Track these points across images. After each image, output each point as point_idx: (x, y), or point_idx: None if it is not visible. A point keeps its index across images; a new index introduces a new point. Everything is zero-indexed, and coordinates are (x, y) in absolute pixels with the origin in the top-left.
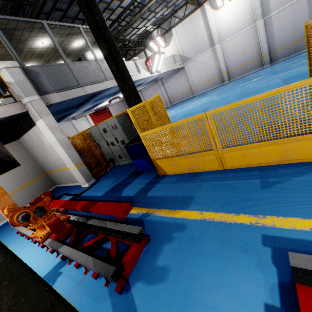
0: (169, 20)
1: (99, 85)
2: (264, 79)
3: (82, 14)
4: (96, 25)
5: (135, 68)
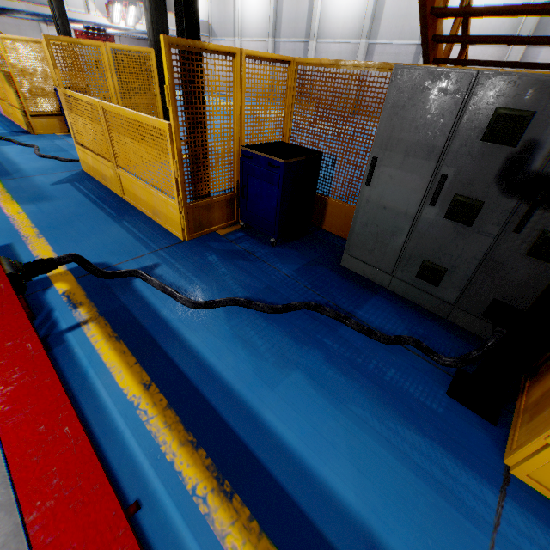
0: None
1: (5, 2)
2: None
3: None
4: None
5: (83, 5)
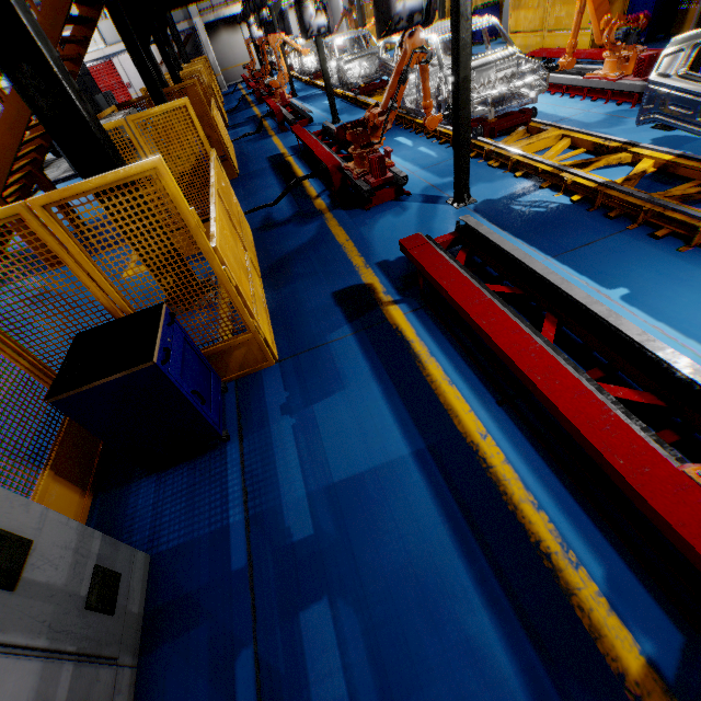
0: None
1: None
2: None
3: None
4: None
5: None
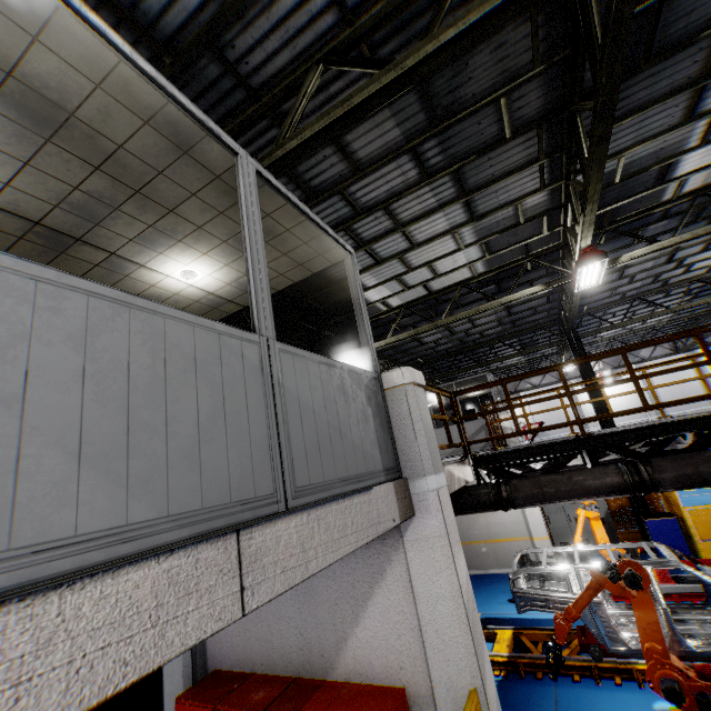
0: (517, 383)
1: None
2: (707, 492)
3: (591, 397)
4: (605, 407)
5: None
